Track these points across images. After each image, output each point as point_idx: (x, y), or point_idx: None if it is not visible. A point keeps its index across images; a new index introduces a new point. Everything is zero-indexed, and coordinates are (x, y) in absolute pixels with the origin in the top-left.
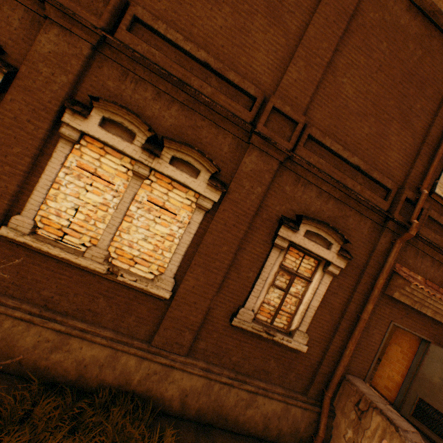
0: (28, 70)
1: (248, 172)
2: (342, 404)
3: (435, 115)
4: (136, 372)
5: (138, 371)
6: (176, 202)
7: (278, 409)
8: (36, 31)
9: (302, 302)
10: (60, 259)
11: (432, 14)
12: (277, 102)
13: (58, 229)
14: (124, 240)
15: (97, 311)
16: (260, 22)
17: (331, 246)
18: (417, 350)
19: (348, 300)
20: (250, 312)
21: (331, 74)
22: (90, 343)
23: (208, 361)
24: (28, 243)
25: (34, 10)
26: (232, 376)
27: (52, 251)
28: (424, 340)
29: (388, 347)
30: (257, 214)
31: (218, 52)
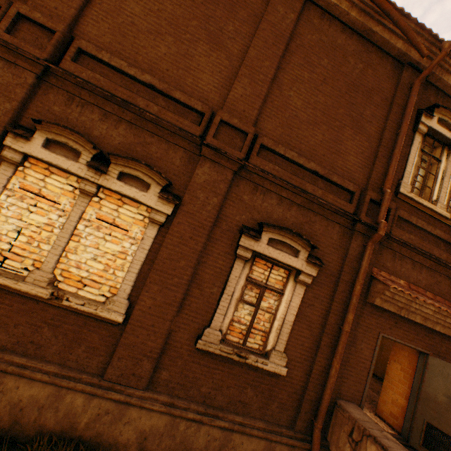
0: None
1: (201, 183)
2: (336, 437)
3: (386, 120)
4: (83, 412)
5: (87, 411)
6: (128, 218)
7: (260, 449)
8: None
9: (276, 317)
10: None
11: (365, 33)
12: (224, 115)
13: None
14: (72, 261)
15: (41, 343)
16: (203, 48)
17: (299, 253)
18: (416, 365)
19: (327, 312)
20: (217, 332)
21: (277, 89)
22: (29, 381)
23: (172, 395)
24: None
25: None
26: (201, 410)
27: None
28: (422, 353)
29: (388, 365)
30: (216, 225)
31: (164, 76)
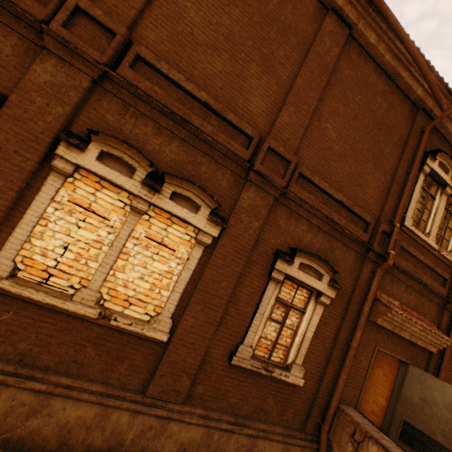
0: (18, 99)
1: (246, 207)
2: (338, 437)
3: (400, 158)
4: (128, 429)
5: (131, 428)
6: (175, 237)
7: (278, 451)
8: (30, 59)
9: (297, 333)
10: (43, 304)
11: (394, 75)
12: (272, 142)
13: (42, 270)
14: (119, 279)
15: (84, 362)
16: (255, 70)
17: (323, 277)
18: (397, 372)
19: (338, 329)
20: (249, 349)
21: (316, 119)
22: (75, 402)
23: (206, 407)
24: (5, 289)
25: (30, 38)
26: (231, 420)
27: (34, 296)
28: (403, 362)
29: (371, 370)
30: (255, 247)
31: (217, 94)
